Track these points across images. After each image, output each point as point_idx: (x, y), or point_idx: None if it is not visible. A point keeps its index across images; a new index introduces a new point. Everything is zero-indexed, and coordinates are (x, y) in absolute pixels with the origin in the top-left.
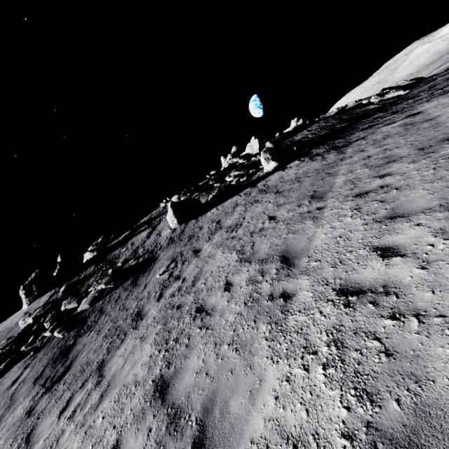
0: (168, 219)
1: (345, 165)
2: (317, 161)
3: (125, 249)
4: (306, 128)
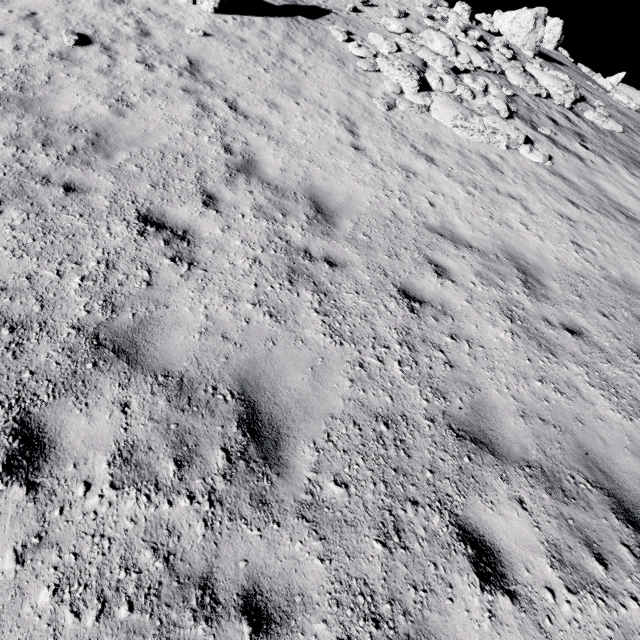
0: (614, 81)
1: None
2: None
3: None
4: None
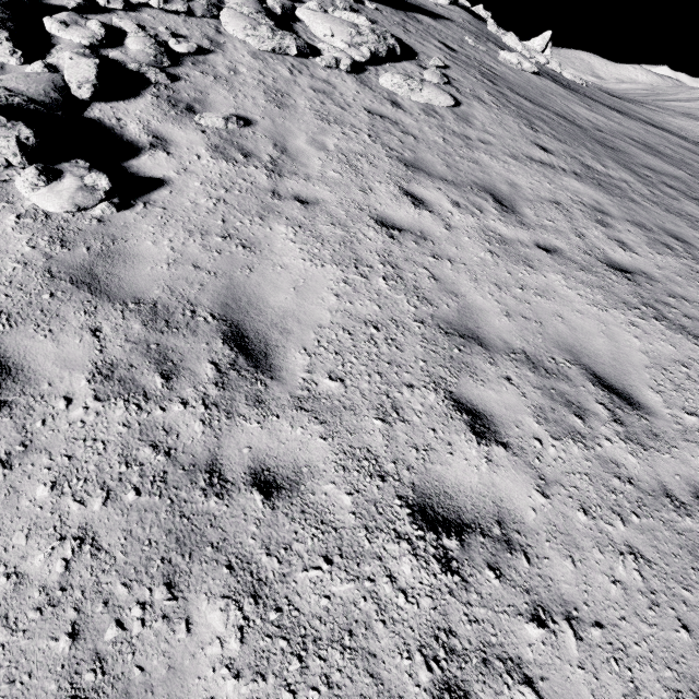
0: (541, 42)
1: None
2: None
3: None
4: None
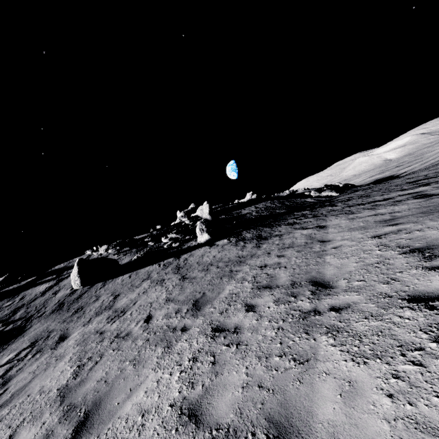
0: (71, 277)
1: (248, 266)
2: (238, 247)
3: (10, 303)
4: (255, 204)
